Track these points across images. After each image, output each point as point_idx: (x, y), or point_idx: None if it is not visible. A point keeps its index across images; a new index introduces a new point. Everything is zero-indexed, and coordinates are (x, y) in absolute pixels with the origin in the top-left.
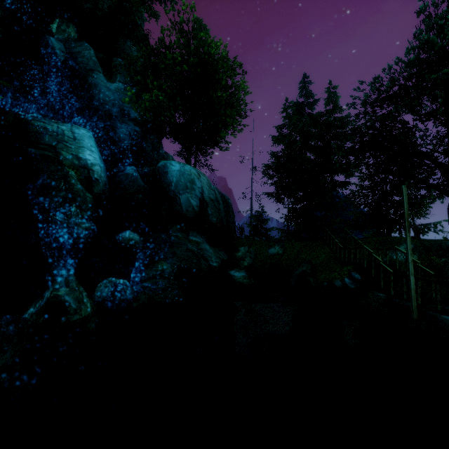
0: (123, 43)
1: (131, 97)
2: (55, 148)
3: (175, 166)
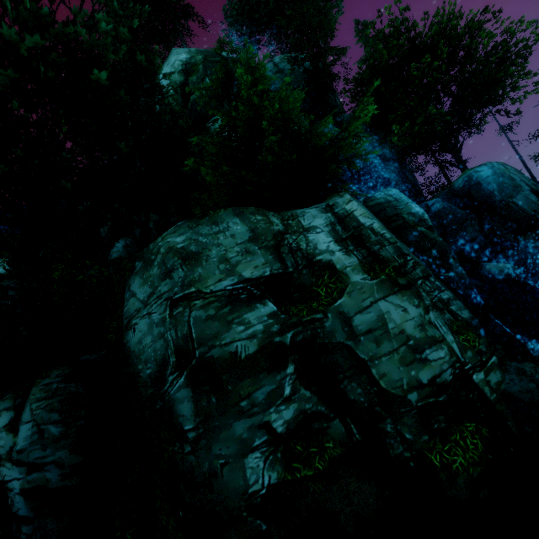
0: (334, 100)
1: (376, 140)
2: (399, 215)
3: (482, 172)
